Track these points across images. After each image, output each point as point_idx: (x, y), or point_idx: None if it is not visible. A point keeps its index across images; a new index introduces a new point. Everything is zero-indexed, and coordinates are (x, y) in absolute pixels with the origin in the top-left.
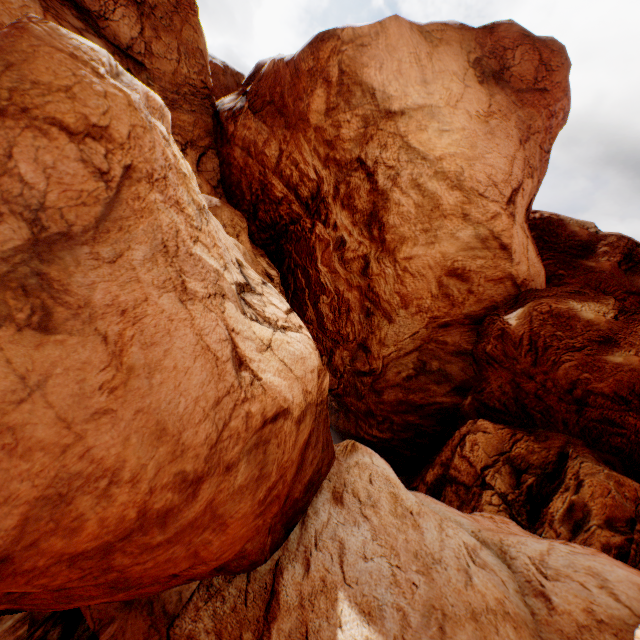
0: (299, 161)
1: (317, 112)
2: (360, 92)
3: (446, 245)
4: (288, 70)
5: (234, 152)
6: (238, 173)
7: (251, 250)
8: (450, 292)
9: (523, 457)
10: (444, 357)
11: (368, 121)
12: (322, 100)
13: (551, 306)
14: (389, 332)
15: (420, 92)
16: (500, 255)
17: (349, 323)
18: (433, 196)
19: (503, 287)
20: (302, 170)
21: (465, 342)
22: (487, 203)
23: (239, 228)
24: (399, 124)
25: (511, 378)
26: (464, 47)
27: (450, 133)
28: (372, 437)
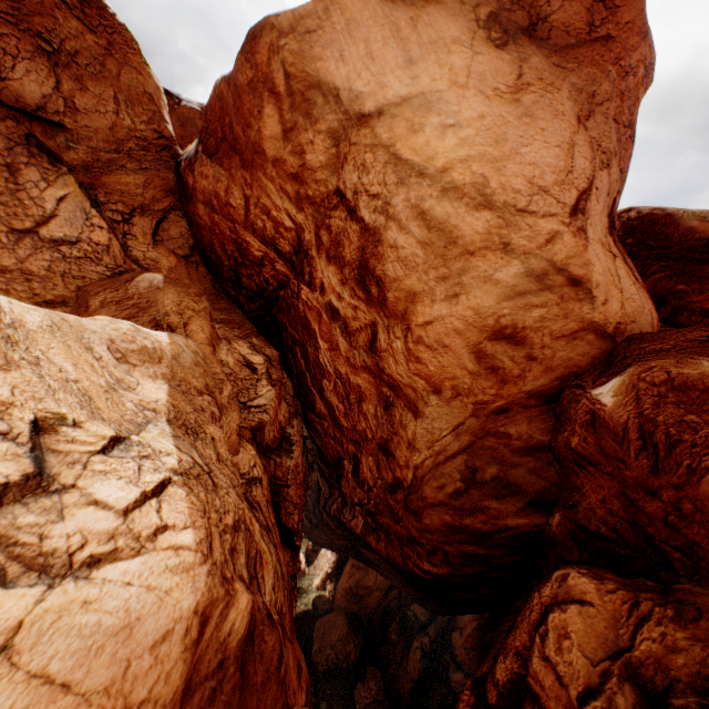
0: (269, 207)
1: (271, 138)
2: (319, 97)
3: (479, 295)
4: (229, 91)
5: (198, 209)
6: (209, 234)
7: (205, 341)
8: (499, 363)
9: (658, 661)
10: (507, 458)
11: (338, 135)
12: (274, 120)
13: (670, 372)
14: (418, 429)
15: (403, 77)
16: (571, 295)
17: (365, 417)
18: (445, 226)
19: (584, 343)
20: (275, 218)
21: (537, 432)
22: (537, 220)
23: (190, 313)
24: (378, 130)
25: (619, 490)
26: (467, 0)
27: (458, 127)
28: (424, 571)
